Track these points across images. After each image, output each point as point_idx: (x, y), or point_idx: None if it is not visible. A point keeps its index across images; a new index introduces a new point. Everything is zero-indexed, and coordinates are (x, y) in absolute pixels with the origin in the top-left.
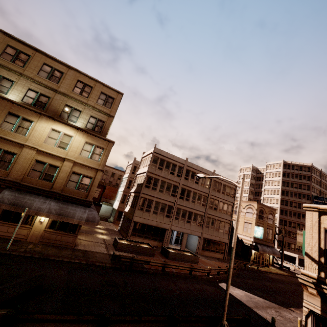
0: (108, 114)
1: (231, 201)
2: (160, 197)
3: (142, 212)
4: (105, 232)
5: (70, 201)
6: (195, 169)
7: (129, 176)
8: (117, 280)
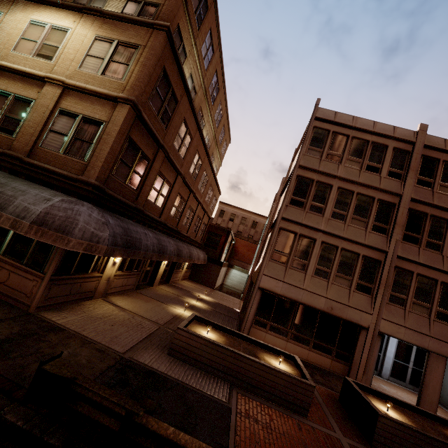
0: None
1: None
2: (337, 233)
3: (284, 268)
4: (203, 307)
5: (40, 178)
6: None
7: (271, 212)
8: None
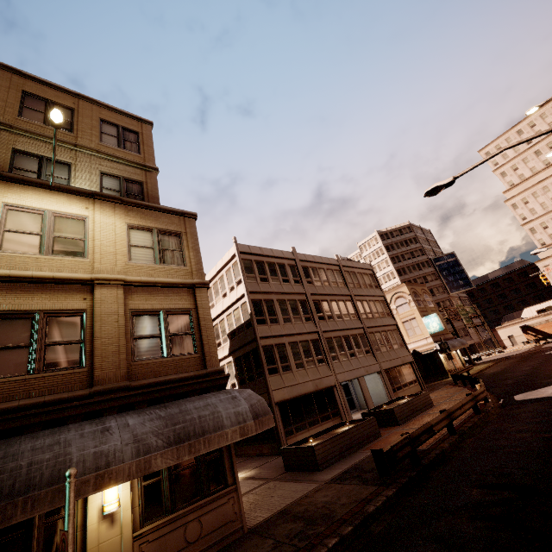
0: (141, 165)
1: (380, 294)
2: (293, 332)
3: (280, 377)
4: None
5: (169, 394)
6: (313, 262)
7: None
8: (481, 497)
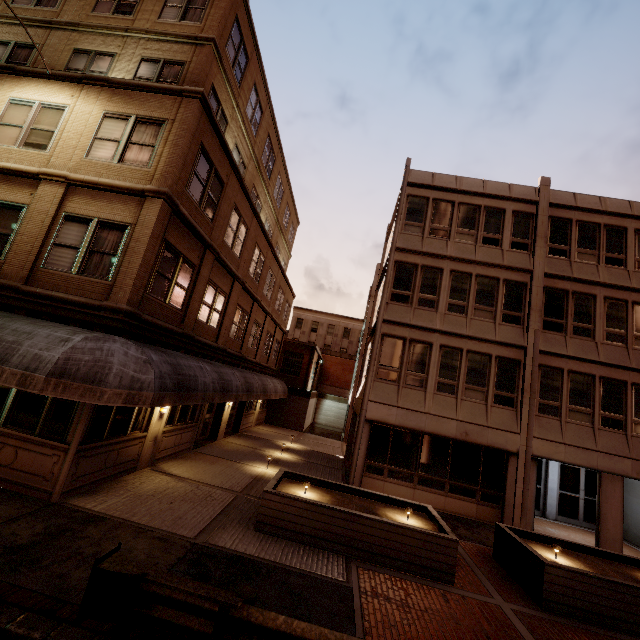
0: (192, 39)
1: None
2: (458, 331)
3: (396, 388)
4: (291, 460)
5: (48, 312)
6: (595, 210)
7: (368, 313)
8: None
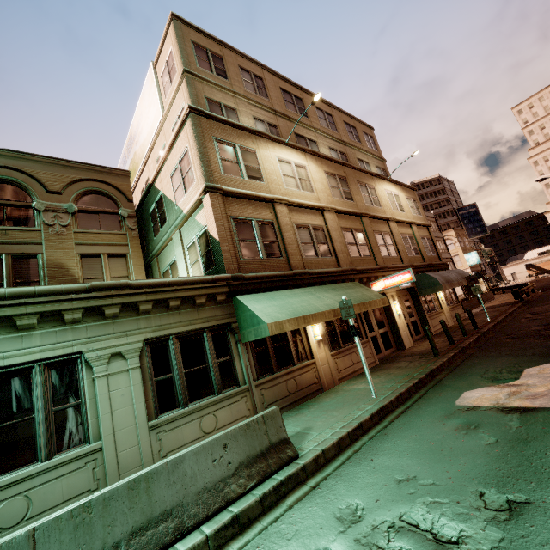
0: (382, 159)
1: (441, 236)
2: None
3: None
4: None
5: (440, 268)
6: None
7: None
8: None
